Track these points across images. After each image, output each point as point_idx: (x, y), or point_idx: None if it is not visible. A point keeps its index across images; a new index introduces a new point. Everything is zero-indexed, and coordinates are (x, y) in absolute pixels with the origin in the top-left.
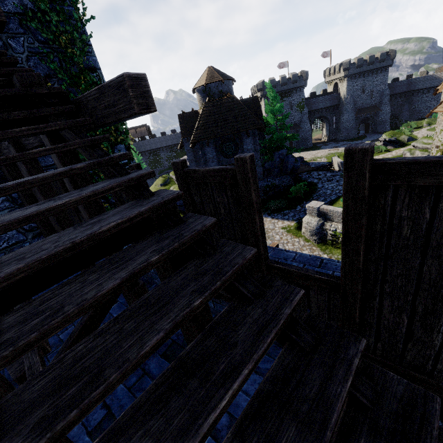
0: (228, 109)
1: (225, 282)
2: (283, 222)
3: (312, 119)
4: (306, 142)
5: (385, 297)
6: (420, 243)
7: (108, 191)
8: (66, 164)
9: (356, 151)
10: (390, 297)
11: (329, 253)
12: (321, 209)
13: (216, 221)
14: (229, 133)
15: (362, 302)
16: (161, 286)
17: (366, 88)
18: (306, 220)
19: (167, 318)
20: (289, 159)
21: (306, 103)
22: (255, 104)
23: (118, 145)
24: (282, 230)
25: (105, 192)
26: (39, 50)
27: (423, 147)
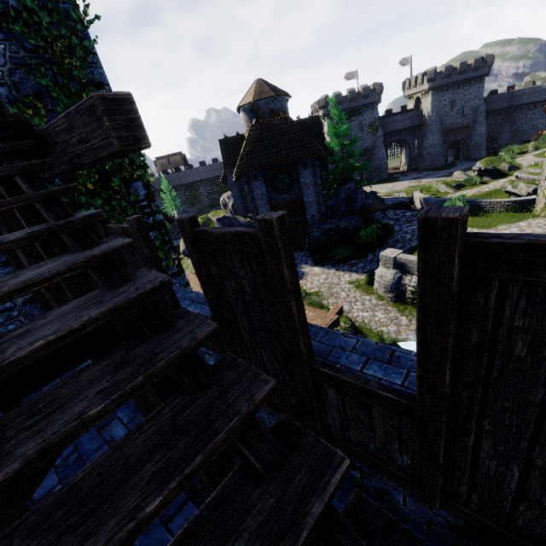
0: (280, 132)
1: (212, 453)
2: (350, 275)
3: (388, 143)
4: (381, 172)
5: (485, 436)
6: (544, 369)
7: (51, 279)
8: (31, 221)
9: (438, 222)
10: (493, 437)
11: (409, 315)
12: (398, 259)
13: (216, 329)
14: (282, 163)
15: (449, 437)
16: (109, 454)
17: (456, 103)
18: (380, 273)
19: (91, 545)
20: (358, 195)
21: (381, 123)
22: (315, 125)
23: (134, 183)
24: (349, 286)
25: (46, 282)
26: (26, 62)
27: (528, 178)
